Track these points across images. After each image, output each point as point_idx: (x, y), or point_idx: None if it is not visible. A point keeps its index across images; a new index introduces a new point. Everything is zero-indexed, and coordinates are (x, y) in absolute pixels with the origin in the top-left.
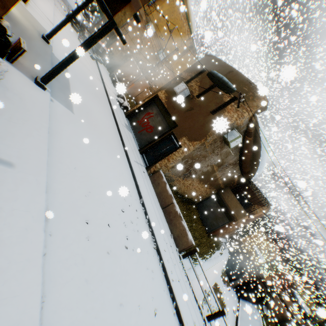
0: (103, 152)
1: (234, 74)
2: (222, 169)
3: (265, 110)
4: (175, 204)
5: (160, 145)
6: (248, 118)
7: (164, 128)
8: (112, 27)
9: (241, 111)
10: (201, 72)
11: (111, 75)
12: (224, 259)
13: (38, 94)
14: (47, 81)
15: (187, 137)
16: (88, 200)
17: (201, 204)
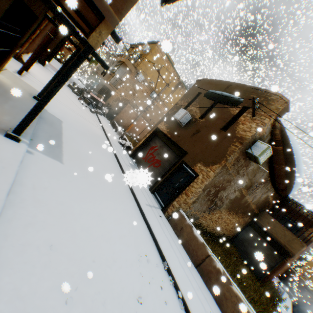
0: (103, 204)
1: (234, 86)
2: (252, 191)
3: (287, 111)
4: (213, 257)
5: (172, 178)
6: (270, 125)
7: (173, 158)
8: (89, 51)
9: (258, 119)
10: (197, 95)
11: (112, 122)
12: (289, 311)
13: (6, 148)
14: (20, 131)
15: (202, 163)
16: (72, 309)
17: (236, 238)
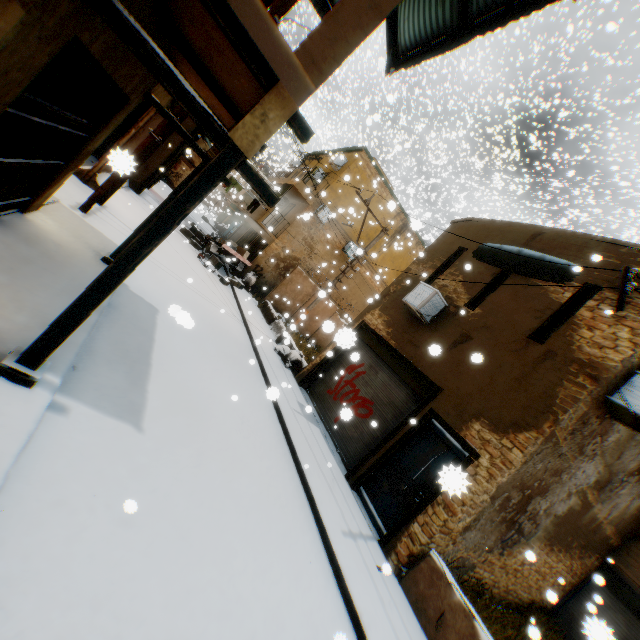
0: (234, 557)
1: (548, 236)
2: (610, 494)
3: None
4: None
5: (406, 454)
6: None
7: (403, 399)
8: (231, 161)
9: (634, 318)
10: (455, 253)
11: (262, 304)
12: None
13: None
14: (37, 359)
15: (484, 422)
16: None
17: (562, 610)
